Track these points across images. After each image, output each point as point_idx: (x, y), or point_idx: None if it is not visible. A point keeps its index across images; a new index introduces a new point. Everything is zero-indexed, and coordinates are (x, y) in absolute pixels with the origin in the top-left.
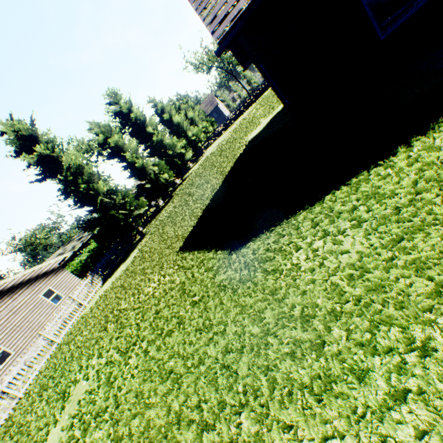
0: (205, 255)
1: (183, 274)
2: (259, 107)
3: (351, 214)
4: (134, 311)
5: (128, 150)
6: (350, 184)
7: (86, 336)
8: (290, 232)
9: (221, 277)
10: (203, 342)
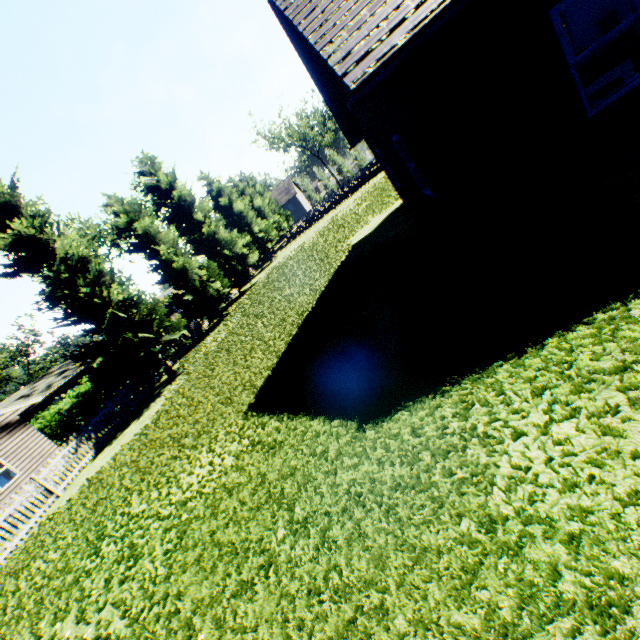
0: (307, 425)
1: (261, 457)
2: (361, 202)
3: (620, 378)
4: (160, 522)
5: (163, 242)
6: (591, 322)
7: (54, 563)
8: (487, 400)
9: (349, 474)
10: (332, 627)
